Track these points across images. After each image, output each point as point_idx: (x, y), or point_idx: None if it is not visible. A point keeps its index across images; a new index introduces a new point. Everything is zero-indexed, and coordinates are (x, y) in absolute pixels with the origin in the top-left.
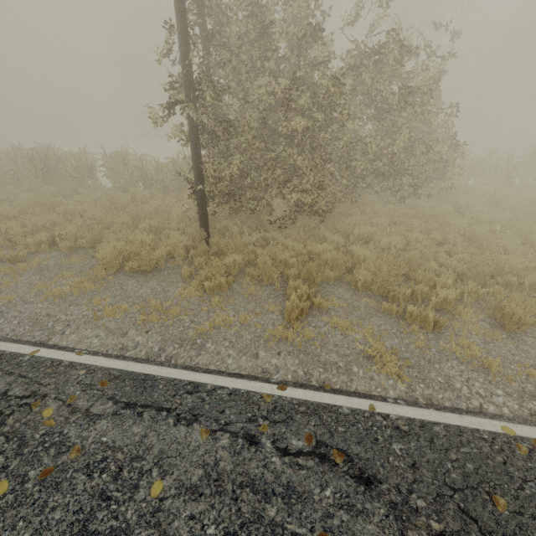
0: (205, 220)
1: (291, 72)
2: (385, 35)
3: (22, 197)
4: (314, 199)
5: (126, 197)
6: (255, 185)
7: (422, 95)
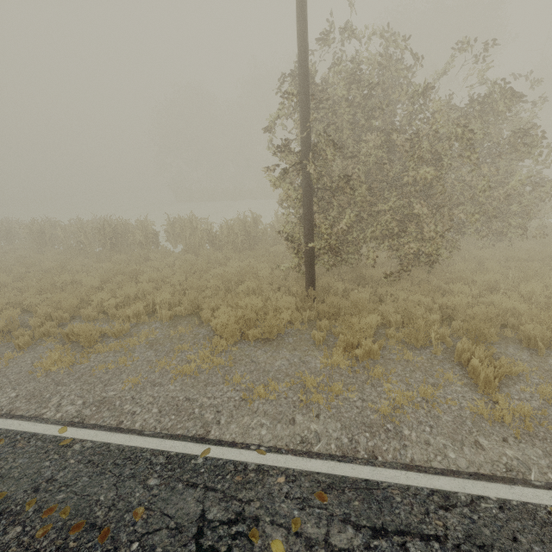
0: (313, 278)
1: (384, 128)
2: (491, 86)
3: (95, 267)
4: (438, 248)
5: (201, 260)
6: (362, 238)
7: (532, 136)
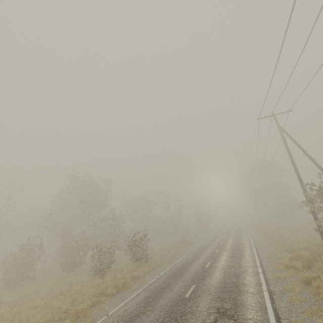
0: None
1: None
2: None
3: None
4: None
5: None
6: None
7: None
